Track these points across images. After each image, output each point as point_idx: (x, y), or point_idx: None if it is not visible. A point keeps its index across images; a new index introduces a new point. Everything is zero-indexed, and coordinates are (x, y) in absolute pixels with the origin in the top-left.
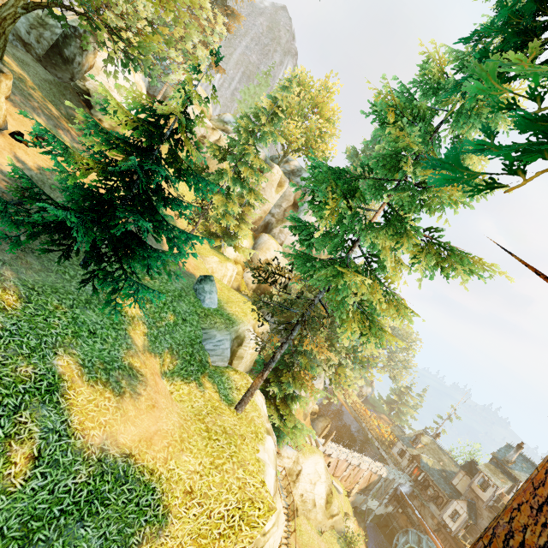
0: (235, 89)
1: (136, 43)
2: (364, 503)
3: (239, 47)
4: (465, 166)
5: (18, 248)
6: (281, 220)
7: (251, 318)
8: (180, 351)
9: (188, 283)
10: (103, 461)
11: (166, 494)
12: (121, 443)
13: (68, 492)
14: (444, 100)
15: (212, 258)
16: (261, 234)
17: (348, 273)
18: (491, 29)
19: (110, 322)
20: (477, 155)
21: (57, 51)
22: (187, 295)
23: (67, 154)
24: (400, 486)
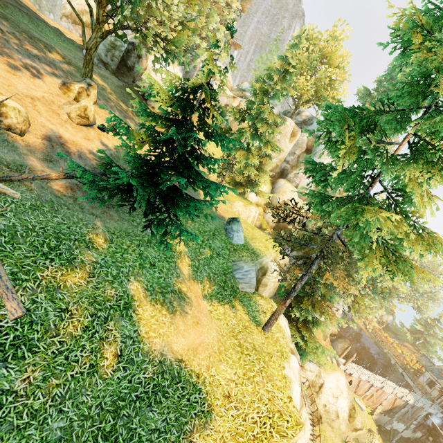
0: (250, 60)
1: (172, 40)
2: (388, 424)
3: (251, 24)
4: None
5: (104, 205)
6: (295, 166)
7: (272, 251)
8: (216, 279)
9: (220, 224)
10: (162, 363)
11: (209, 395)
12: (174, 351)
13: (141, 383)
14: None
15: (238, 203)
16: (278, 179)
17: (369, 209)
18: None
19: (164, 256)
20: None
21: (123, 64)
22: (220, 234)
23: (128, 133)
24: (429, 415)
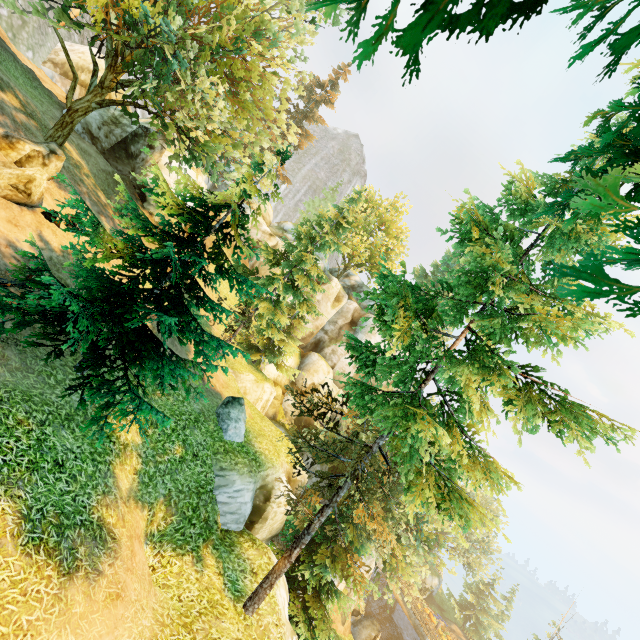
0: (299, 200)
1: (203, 142)
2: None
3: (308, 164)
4: (616, 281)
5: None
6: (335, 339)
7: (285, 460)
8: (180, 502)
9: (211, 405)
10: None
11: None
12: None
13: None
14: (534, 222)
15: (247, 375)
16: (310, 352)
17: (421, 415)
18: (591, 151)
19: (91, 450)
20: (629, 268)
21: (124, 147)
22: (206, 421)
23: (91, 233)
24: None
